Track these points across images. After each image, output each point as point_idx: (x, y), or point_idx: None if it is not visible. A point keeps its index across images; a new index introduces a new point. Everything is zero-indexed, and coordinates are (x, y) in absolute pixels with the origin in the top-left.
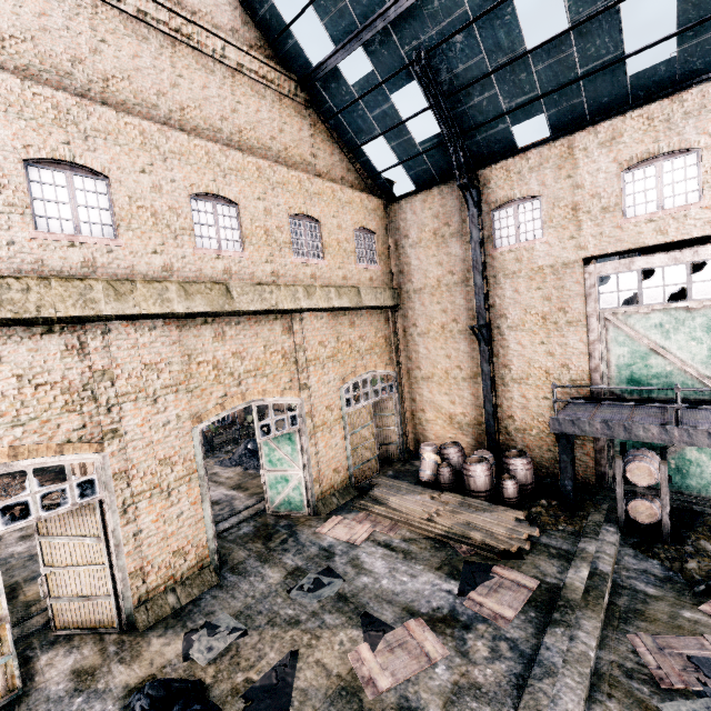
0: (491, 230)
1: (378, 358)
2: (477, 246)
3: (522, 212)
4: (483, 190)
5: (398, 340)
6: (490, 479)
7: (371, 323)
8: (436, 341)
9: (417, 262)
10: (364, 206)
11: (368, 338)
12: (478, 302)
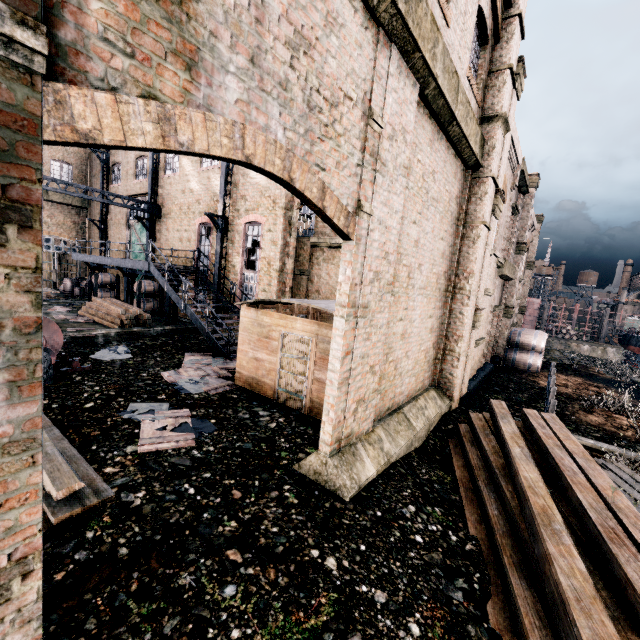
0: (111, 176)
1: (64, 231)
2: (102, 181)
3: (119, 170)
4: (111, 155)
5: (85, 227)
6: (72, 287)
7: (61, 212)
8: (96, 229)
9: (94, 186)
10: (65, 149)
11: (56, 218)
12: (100, 210)
